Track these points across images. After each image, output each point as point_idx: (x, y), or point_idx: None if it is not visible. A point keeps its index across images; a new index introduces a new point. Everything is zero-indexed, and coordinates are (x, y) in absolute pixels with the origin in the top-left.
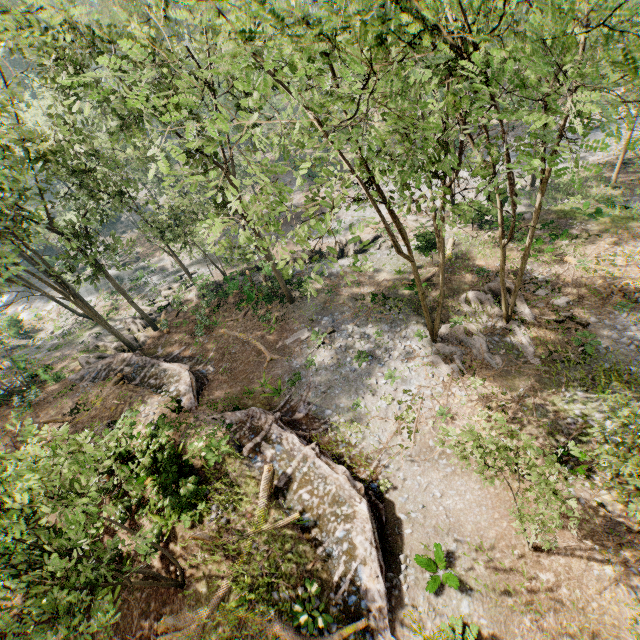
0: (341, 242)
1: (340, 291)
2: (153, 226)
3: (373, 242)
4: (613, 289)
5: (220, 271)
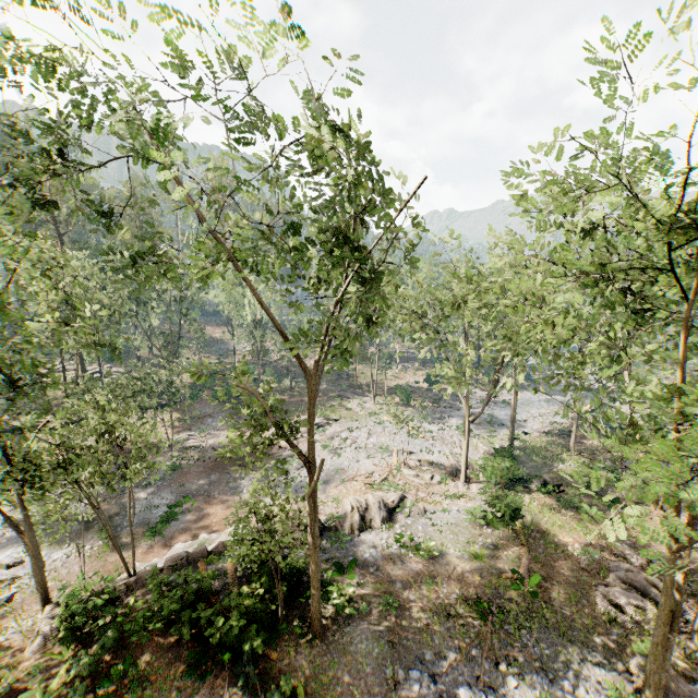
0: (359, 504)
1: (406, 599)
2: (11, 460)
3: (398, 504)
4: None
5: (125, 562)
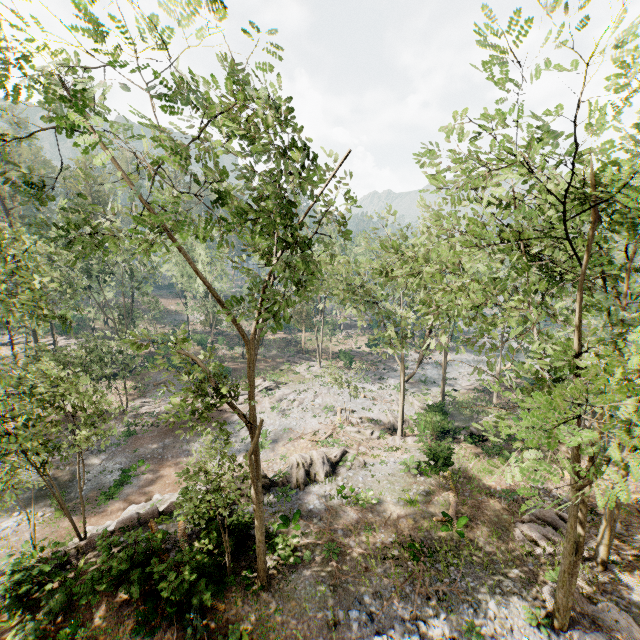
0: (304, 460)
1: (346, 545)
2: None
3: (341, 459)
4: (633, 505)
5: (75, 527)
